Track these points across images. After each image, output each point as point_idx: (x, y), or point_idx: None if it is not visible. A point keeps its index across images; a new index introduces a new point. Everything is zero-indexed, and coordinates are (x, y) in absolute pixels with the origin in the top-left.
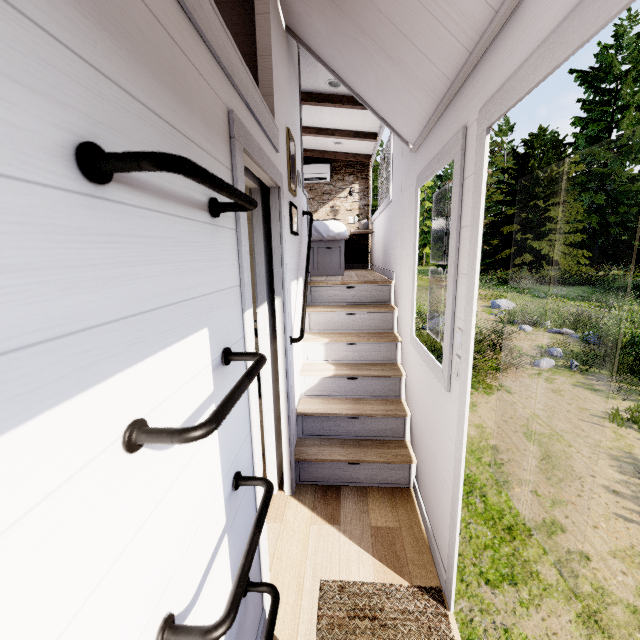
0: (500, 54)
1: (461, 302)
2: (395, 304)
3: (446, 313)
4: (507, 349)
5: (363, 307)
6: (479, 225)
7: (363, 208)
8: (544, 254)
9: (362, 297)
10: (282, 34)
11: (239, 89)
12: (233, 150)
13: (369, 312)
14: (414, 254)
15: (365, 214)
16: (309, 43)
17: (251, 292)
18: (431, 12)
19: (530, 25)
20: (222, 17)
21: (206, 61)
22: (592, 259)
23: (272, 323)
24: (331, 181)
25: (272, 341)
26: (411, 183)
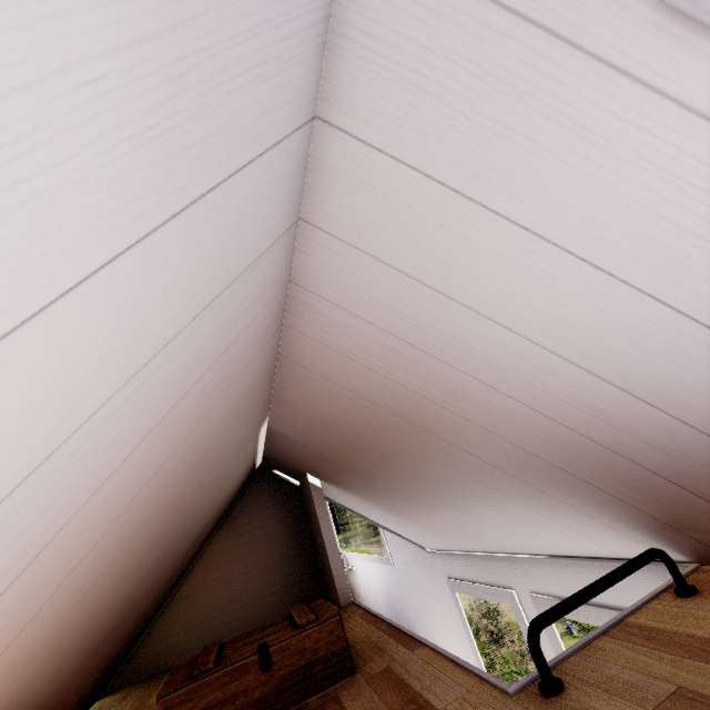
0: (535, 572)
1: None
2: None
3: None
4: (506, 632)
5: None
6: None
7: None
8: None
9: None
10: None
11: None
12: None
13: None
14: (475, 653)
15: None
16: (333, 499)
17: None
18: (472, 537)
19: (560, 580)
20: (259, 496)
21: None
22: None
23: None
24: None
25: None
26: (434, 574)
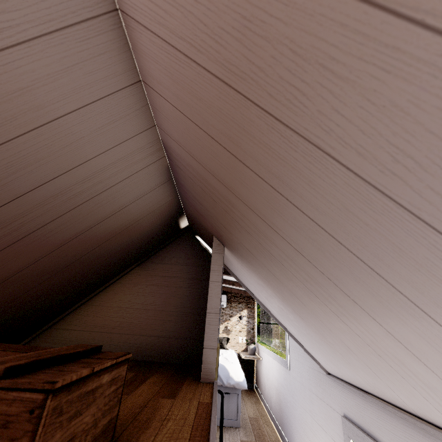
0: None
1: None
2: None
3: None
4: None
5: None
6: None
7: (250, 330)
8: None
9: None
10: None
11: None
12: None
13: None
14: None
15: (251, 336)
16: (240, 279)
17: None
18: (412, 385)
19: None
20: (178, 252)
21: None
22: None
23: None
24: (226, 306)
25: None
26: (328, 402)
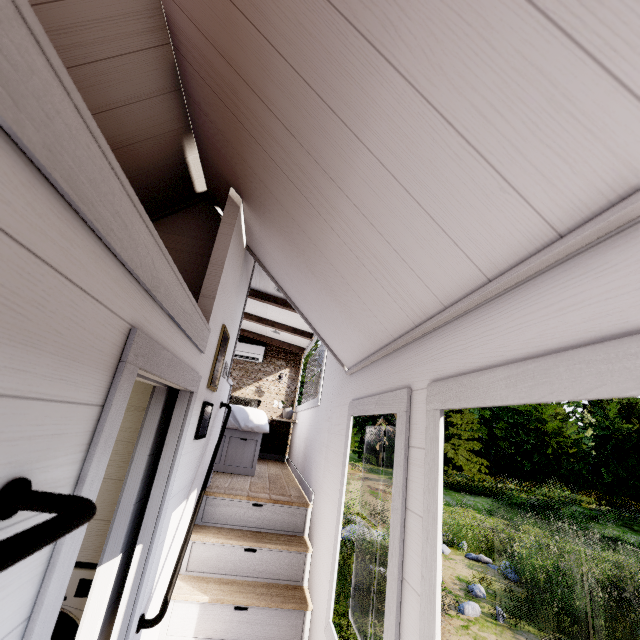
0: (450, 342)
1: (410, 638)
2: (310, 538)
3: (385, 639)
4: None
5: (269, 540)
6: (437, 532)
7: (290, 394)
8: (450, 457)
9: (270, 521)
10: (241, 250)
11: (161, 303)
12: (117, 377)
13: (275, 549)
14: (341, 492)
15: (291, 401)
16: (264, 263)
17: (56, 616)
18: (381, 283)
19: (487, 335)
20: (190, 223)
21: (111, 278)
22: (489, 467)
23: (119, 587)
24: (263, 362)
25: (106, 625)
26: (343, 402)
